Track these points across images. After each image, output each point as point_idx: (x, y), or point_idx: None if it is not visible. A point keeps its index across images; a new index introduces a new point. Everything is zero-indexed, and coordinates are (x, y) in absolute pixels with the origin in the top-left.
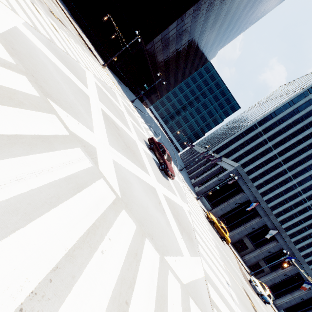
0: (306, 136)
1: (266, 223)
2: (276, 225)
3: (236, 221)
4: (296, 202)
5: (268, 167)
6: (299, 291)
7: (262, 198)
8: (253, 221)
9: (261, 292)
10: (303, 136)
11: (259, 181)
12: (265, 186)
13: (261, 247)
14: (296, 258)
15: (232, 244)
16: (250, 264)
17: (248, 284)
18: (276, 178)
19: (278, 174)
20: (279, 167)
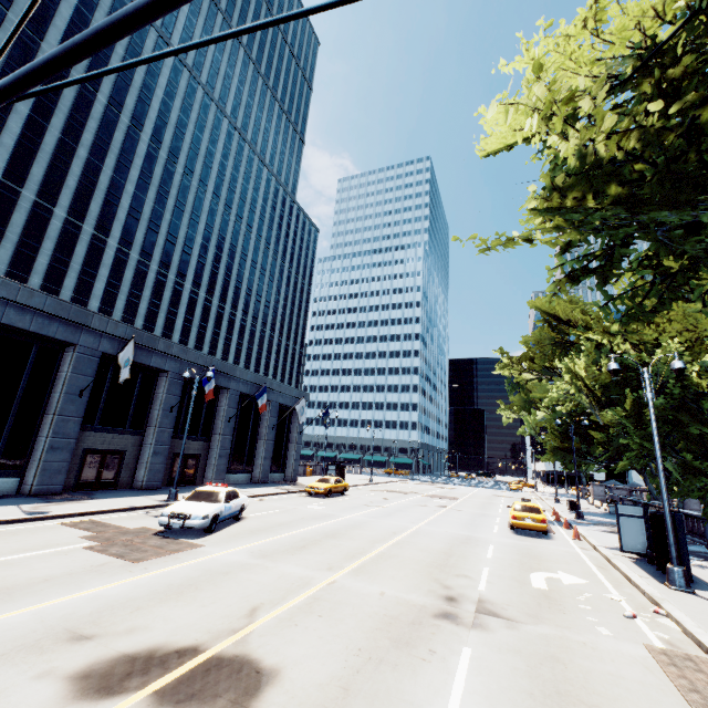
0: (39, 103)
1: (101, 348)
2: (128, 335)
3: (7, 422)
4: (153, 288)
5: (21, 232)
6: (264, 421)
7: (11, 281)
8: (63, 373)
9: (209, 518)
10: (31, 104)
11: (33, 285)
12: (63, 289)
13: (150, 417)
14: (220, 373)
15: (75, 490)
16: (167, 476)
17: (155, 557)
18: (69, 254)
19: (63, 241)
20: (49, 221)
